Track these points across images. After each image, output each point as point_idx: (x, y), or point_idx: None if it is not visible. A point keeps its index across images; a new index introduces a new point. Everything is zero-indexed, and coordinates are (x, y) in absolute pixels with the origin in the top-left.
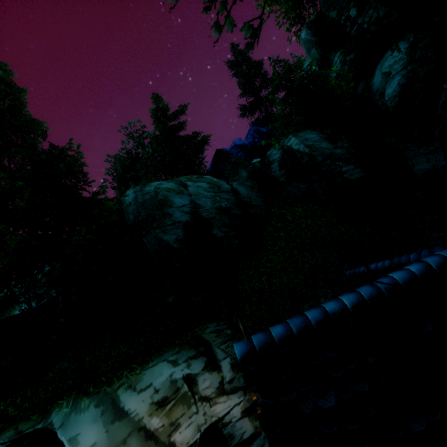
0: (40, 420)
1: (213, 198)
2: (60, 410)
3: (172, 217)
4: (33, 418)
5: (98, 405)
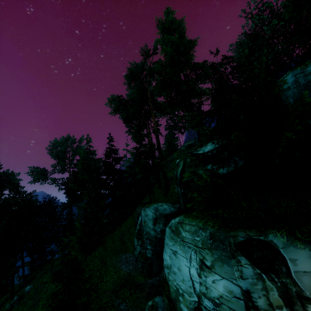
0: (259, 234)
1: None
2: (276, 236)
3: None
4: (253, 230)
5: (310, 248)
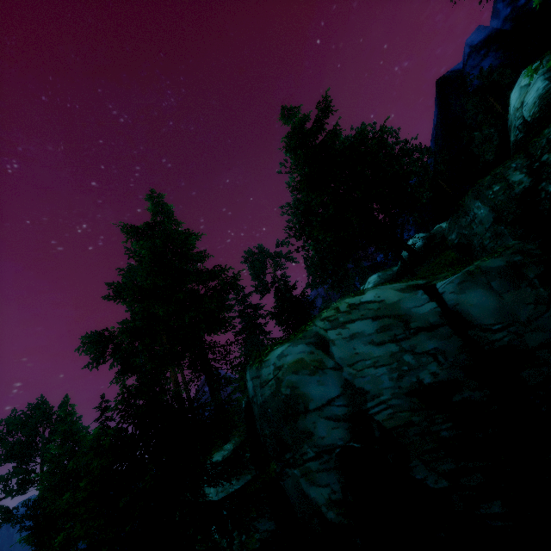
0: None
1: (394, 362)
2: None
3: (313, 437)
4: None
5: None
